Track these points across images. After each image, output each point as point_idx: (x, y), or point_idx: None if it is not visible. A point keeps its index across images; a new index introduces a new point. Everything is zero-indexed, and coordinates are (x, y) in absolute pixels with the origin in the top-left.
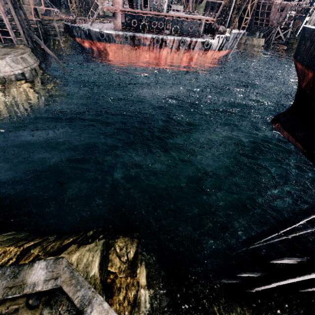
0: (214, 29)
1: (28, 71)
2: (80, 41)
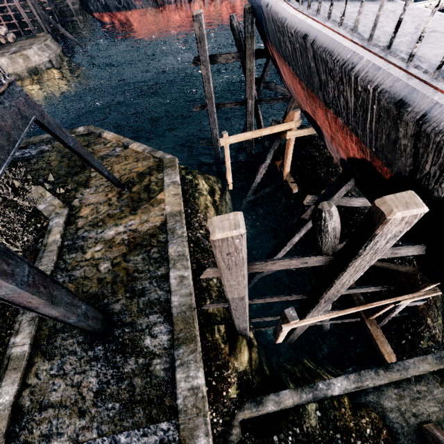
0: None
1: (54, 58)
2: (99, 16)
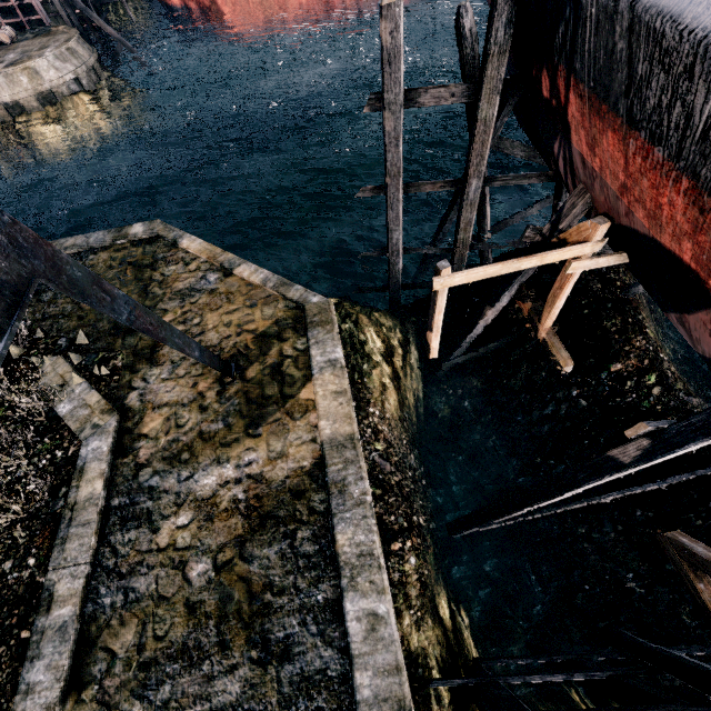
0: None
1: (84, 73)
2: None
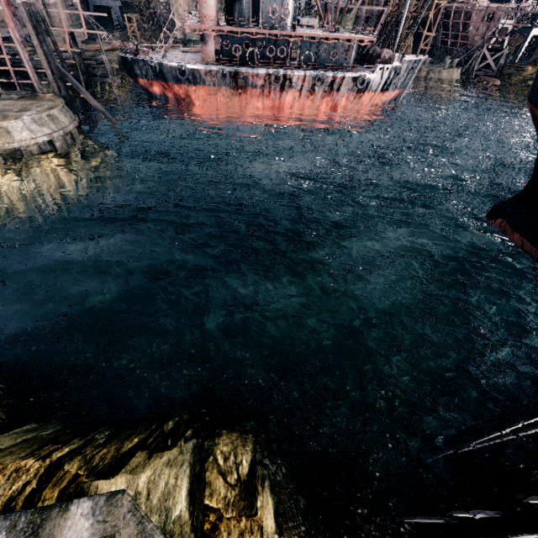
0: (373, 56)
1: (59, 137)
2: (147, 83)
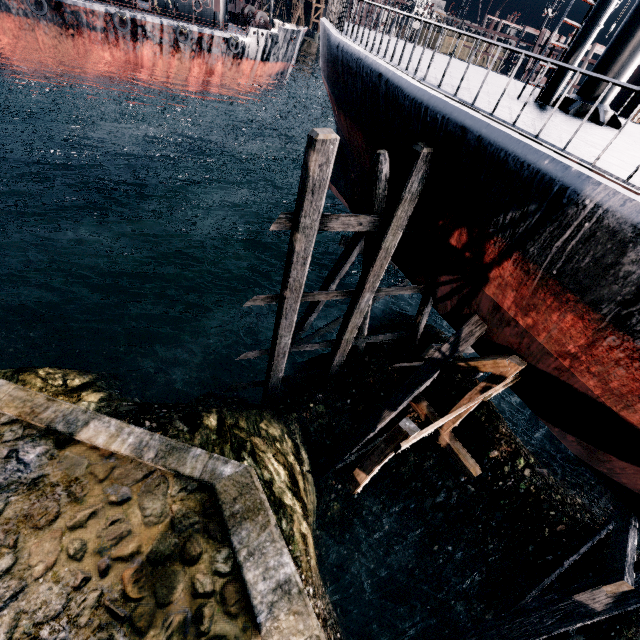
0: (250, 17)
1: None
2: None
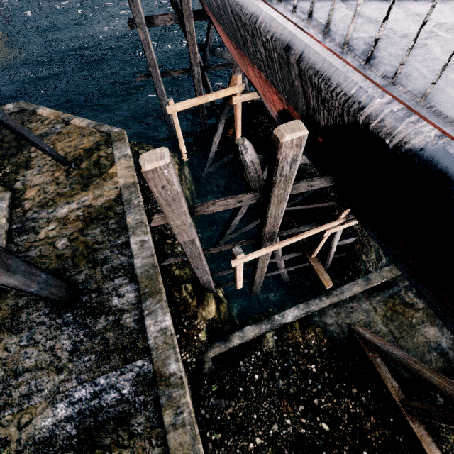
0: None
1: None
2: None
